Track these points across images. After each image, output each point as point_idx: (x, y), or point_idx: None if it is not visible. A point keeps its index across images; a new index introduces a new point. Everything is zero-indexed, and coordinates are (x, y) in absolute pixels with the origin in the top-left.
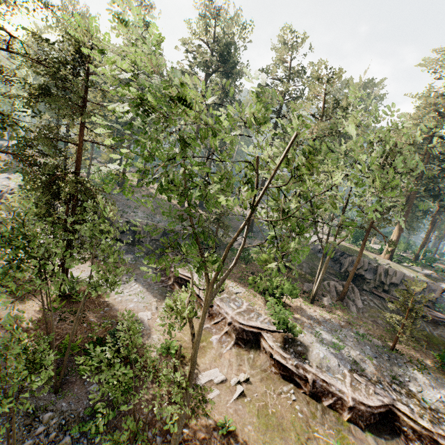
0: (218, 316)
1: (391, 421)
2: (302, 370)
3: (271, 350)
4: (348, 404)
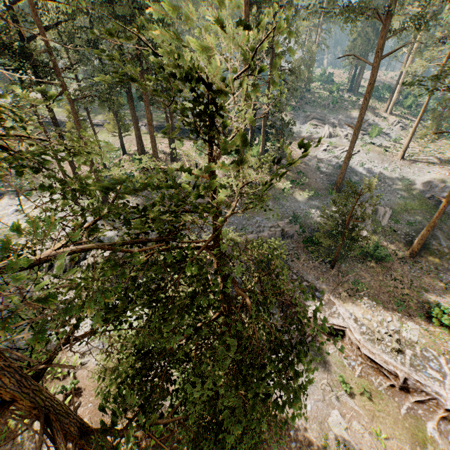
0: (420, 393)
1: None
2: None
3: None
4: None
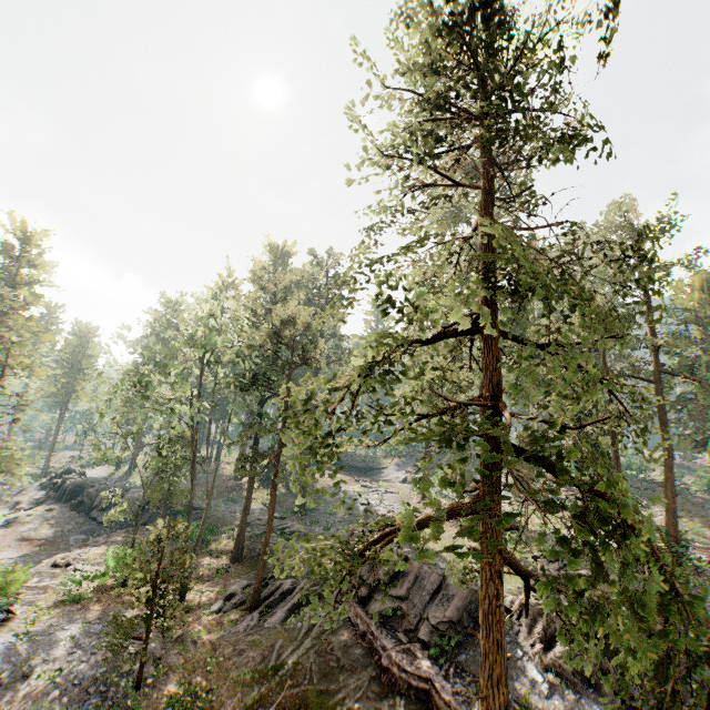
0: None
1: None
2: None
3: None
4: None
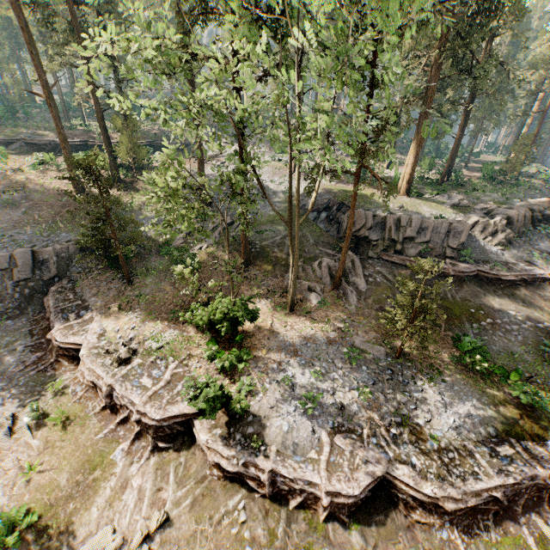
0: (123, 408)
1: (387, 488)
2: (253, 468)
3: (206, 448)
4: (321, 501)
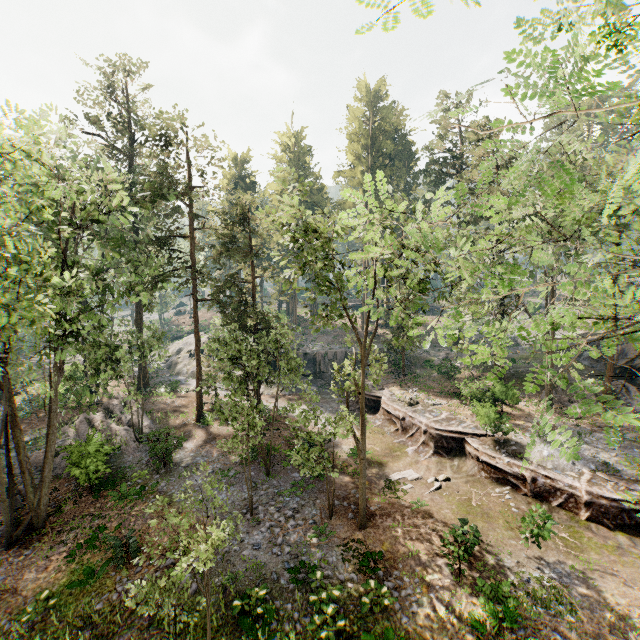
0: (412, 427)
1: None
2: (516, 468)
3: (476, 452)
4: (582, 499)
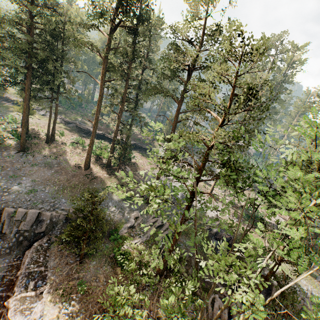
0: None
1: None
2: None
3: None
4: None
